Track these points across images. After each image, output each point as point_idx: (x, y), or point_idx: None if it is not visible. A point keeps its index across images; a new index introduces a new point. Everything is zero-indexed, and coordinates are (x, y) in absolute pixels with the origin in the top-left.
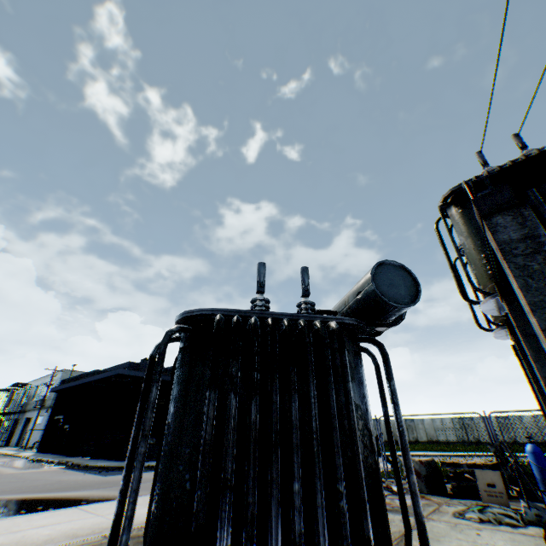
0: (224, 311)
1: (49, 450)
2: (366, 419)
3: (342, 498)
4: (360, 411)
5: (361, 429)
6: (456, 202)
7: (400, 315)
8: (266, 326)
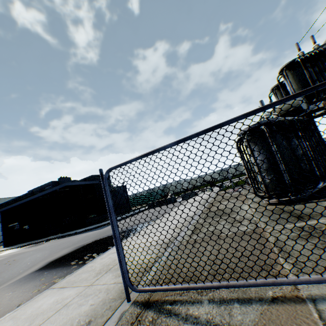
0: (274, 119)
1: (14, 243)
2: None
3: (325, 159)
4: None
5: None
6: (290, 68)
7: None
8: (285, 122)
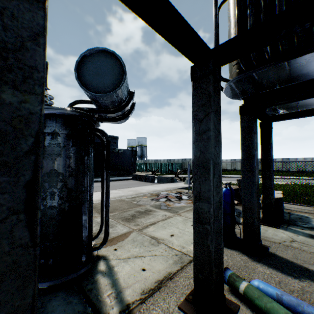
0: None
1: None
2: (67, 181)
3: None
4: (62, 177)
5: (59, 188)
6: None
7: (128, 102)
8: None
